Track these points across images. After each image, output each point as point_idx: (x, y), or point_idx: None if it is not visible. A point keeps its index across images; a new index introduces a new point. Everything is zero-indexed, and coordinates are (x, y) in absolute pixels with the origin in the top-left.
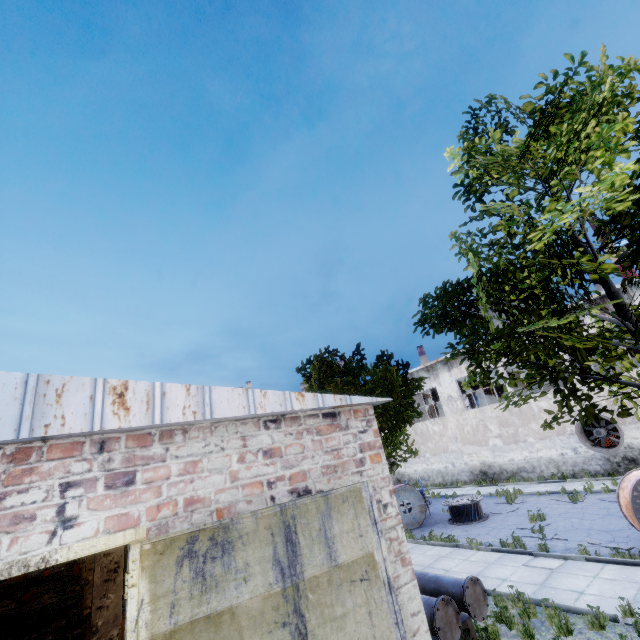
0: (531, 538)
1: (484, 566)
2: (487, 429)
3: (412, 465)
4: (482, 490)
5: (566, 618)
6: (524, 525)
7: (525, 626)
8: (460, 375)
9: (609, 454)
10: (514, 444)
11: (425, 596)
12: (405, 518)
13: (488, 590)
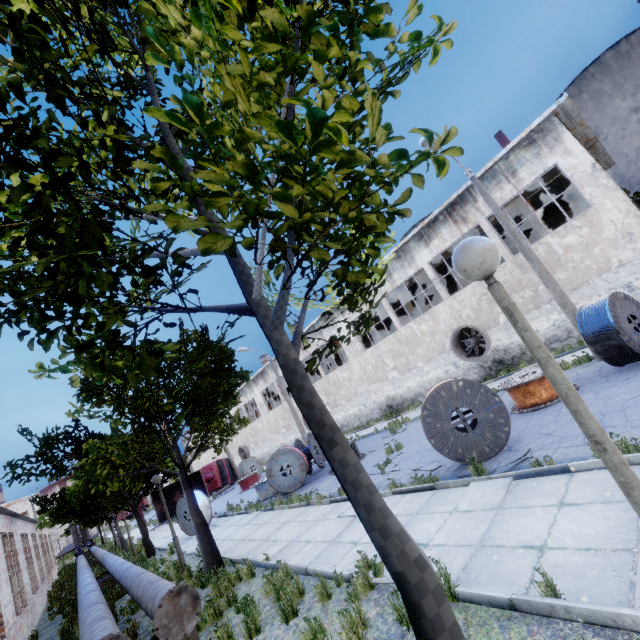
0: (375, 476)
1: (309, 526)
2: (384, 364)
3: (333, 415)
4: (385, 424)
5: (292, 598)
6: (381, 460)
7: (245, 623)
8: (353, 317)
9: (482, 361)
10: (408, 372)
11: (102, 636)
12: (287, 481)
13: (277, 565)
